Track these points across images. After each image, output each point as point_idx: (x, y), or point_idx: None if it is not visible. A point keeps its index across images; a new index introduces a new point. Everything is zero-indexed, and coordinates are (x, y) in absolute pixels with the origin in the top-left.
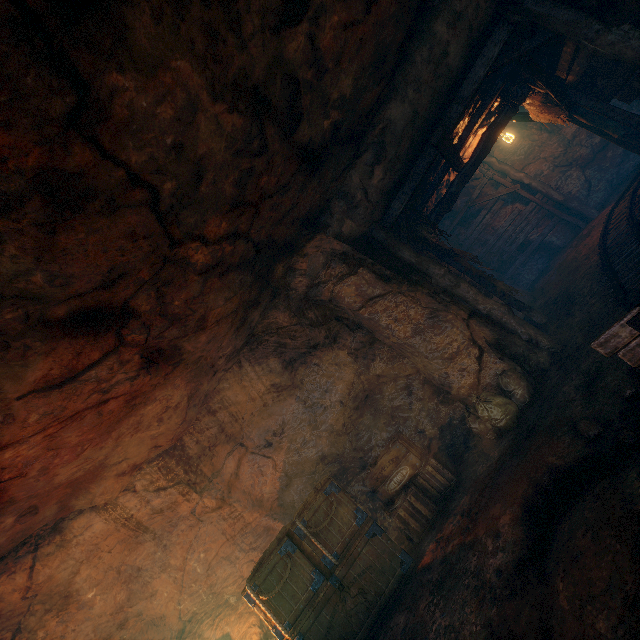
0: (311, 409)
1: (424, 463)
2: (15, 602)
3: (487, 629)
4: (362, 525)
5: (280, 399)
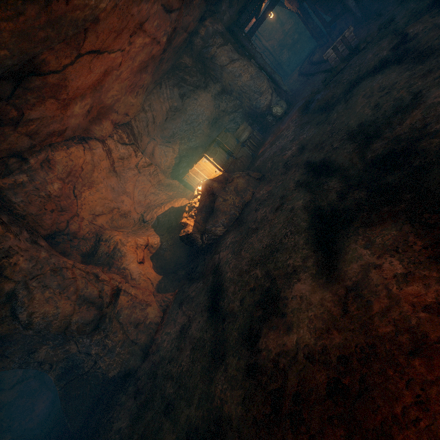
0: (190, 125)
1: (252, 133)
2: (79, 165)
3: (296, 128)
4: (239, 144)
5: (173, 118)
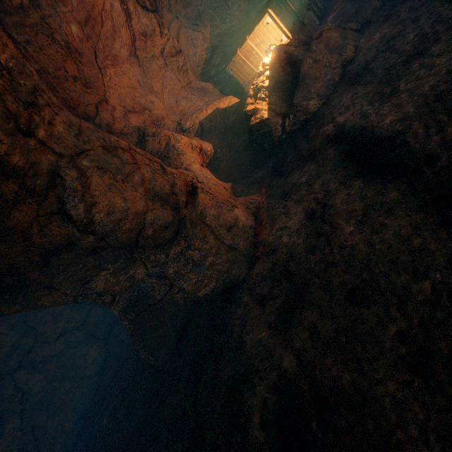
0: None
1: None
2: (99, 10)
3: None
4: (303, 5)
5: None
